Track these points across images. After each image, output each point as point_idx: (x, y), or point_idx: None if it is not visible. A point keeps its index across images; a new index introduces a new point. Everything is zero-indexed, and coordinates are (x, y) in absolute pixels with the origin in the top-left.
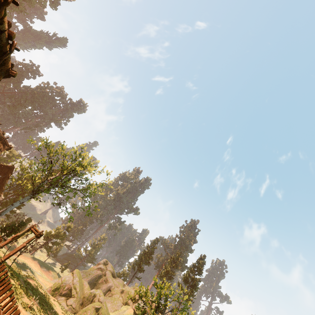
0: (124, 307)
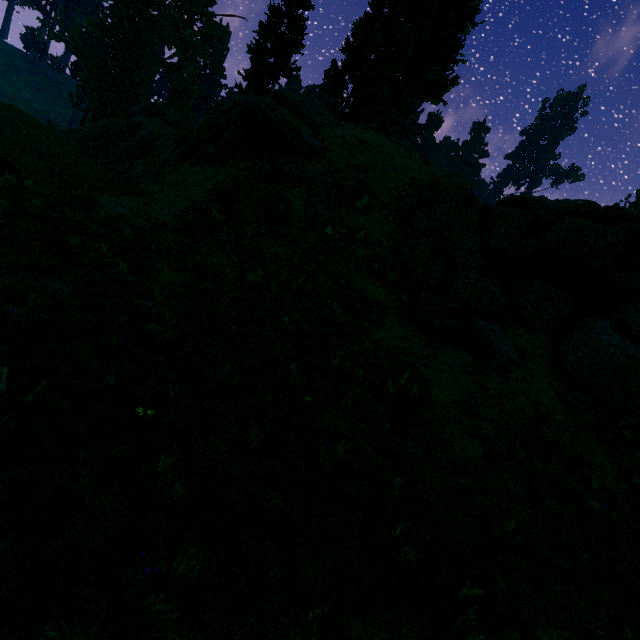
0: (182, 164)
